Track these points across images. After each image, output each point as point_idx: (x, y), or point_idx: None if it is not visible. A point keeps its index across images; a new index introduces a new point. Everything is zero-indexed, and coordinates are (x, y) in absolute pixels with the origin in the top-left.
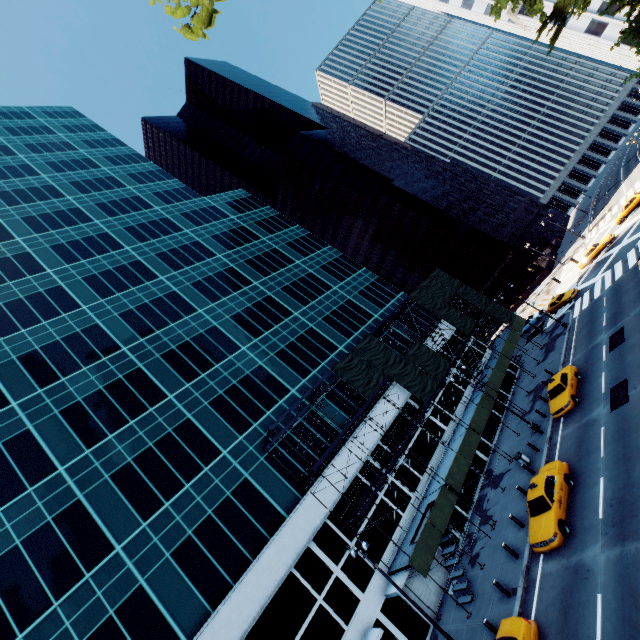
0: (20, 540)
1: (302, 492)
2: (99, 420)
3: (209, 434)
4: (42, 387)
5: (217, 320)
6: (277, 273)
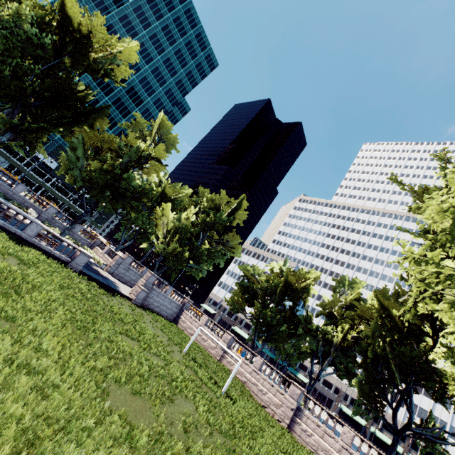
0: None
1: None
2: None
3: None
4: None
5: None
6: None
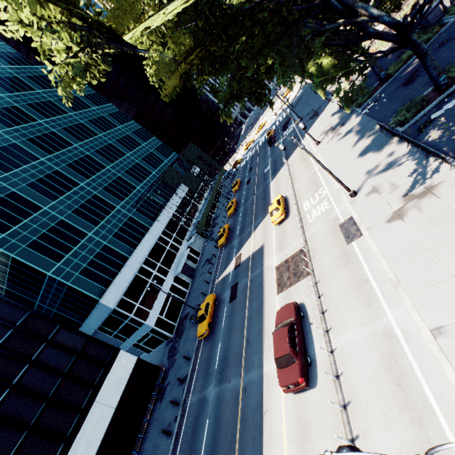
0: (45, 231)
1: (153, 221)
2: (51, 191)
3: (108, 200)
4: (6, 173)
5: (88, 152)
6: (110, 131)
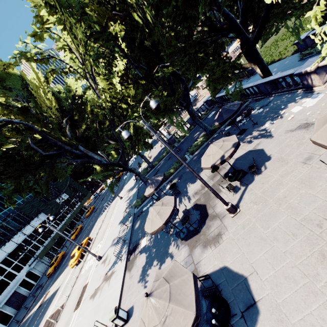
0: None
1: None
2: None
3: None
4: None
5: None
6: None
